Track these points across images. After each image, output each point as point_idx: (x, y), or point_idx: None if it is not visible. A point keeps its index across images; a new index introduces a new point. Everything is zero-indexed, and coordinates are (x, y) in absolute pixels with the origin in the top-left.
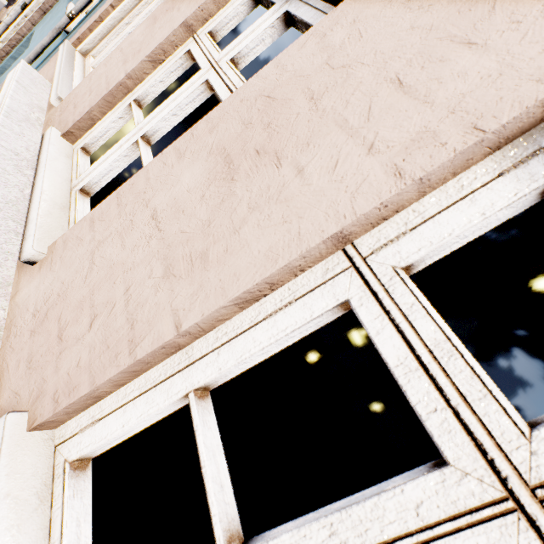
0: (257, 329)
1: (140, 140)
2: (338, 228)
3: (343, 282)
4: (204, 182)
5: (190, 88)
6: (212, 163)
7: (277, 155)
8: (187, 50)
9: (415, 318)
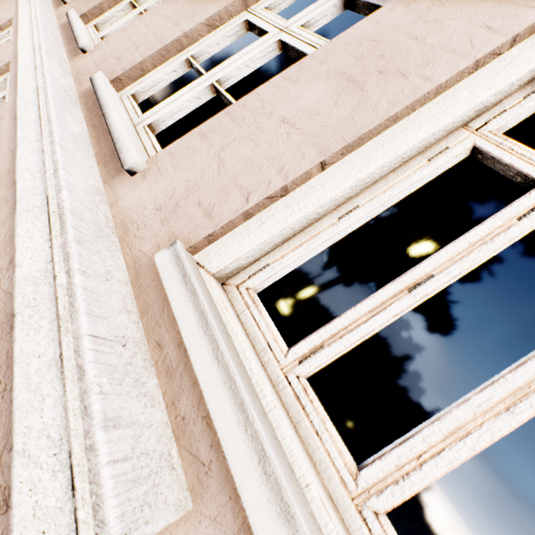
0: None
1: None
2: None
3: None
4: None
5: None
6: None
7: None
8: None
9: None
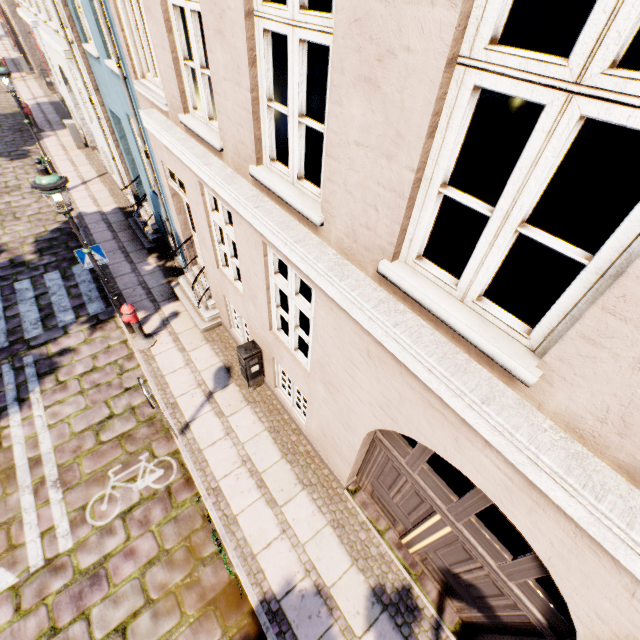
0: (261, 67)
1: (201, 71)
2: (244, 13)
3: (260, 25)
4: (222, 49)
5: (191, 23)
6: (218, 40)
7: (224, 12)
8: (172, 6)
9: (270, 13)
